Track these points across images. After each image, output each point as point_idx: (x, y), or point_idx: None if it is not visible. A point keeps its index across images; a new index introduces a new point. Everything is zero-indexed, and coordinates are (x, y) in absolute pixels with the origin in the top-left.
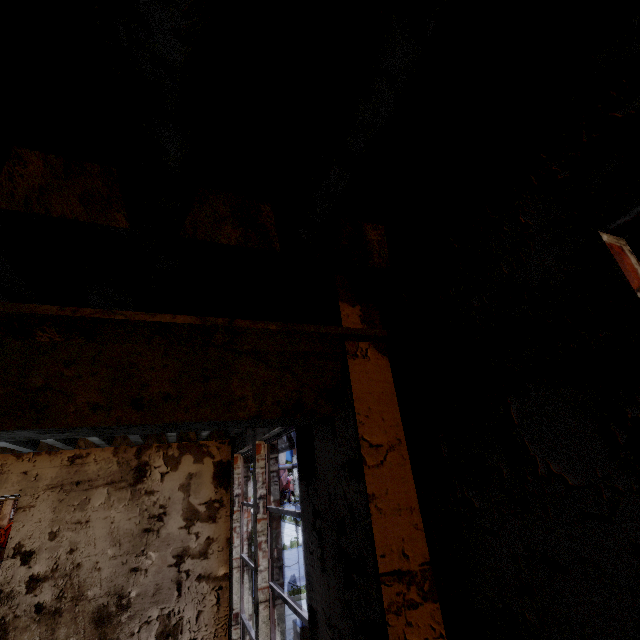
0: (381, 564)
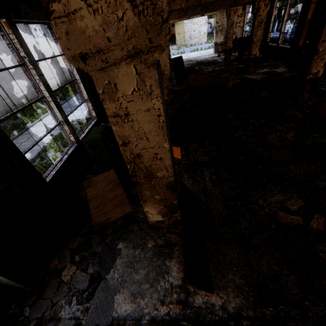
0: None
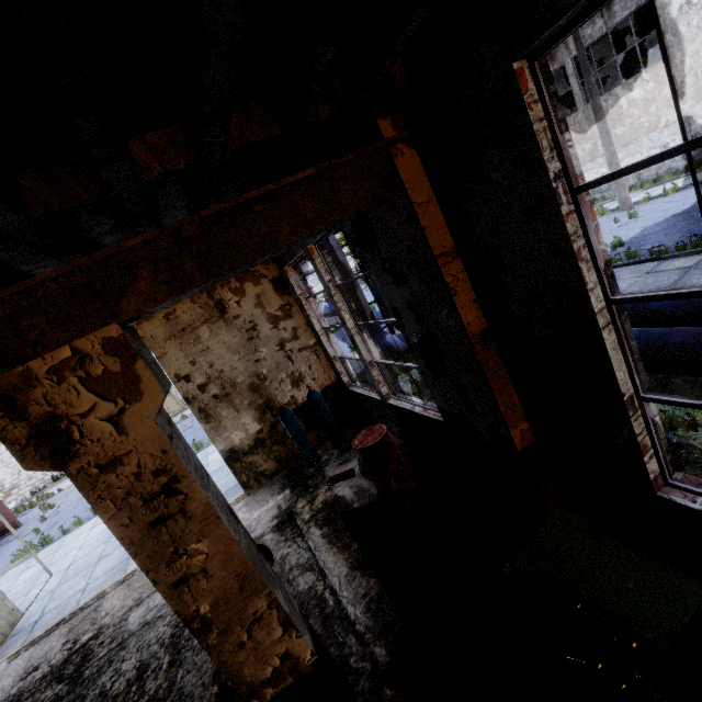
0: (435, 252)
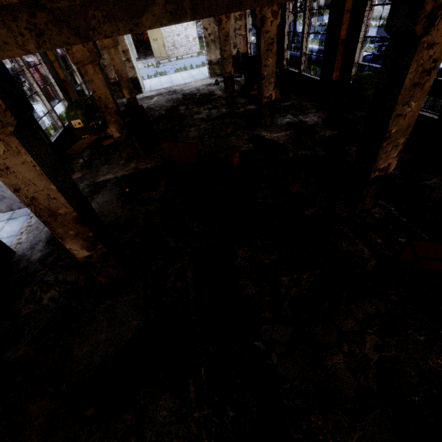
0: None
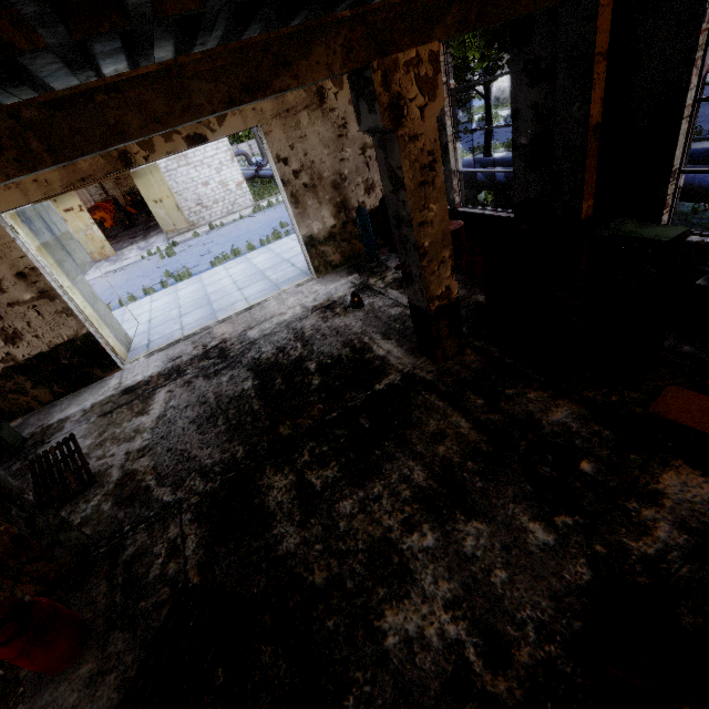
0: (596, 51)
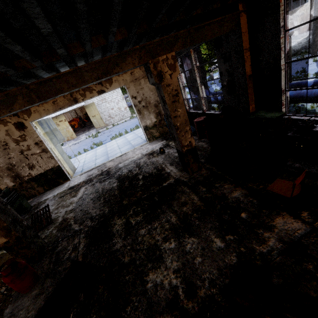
0: (243, 48)
